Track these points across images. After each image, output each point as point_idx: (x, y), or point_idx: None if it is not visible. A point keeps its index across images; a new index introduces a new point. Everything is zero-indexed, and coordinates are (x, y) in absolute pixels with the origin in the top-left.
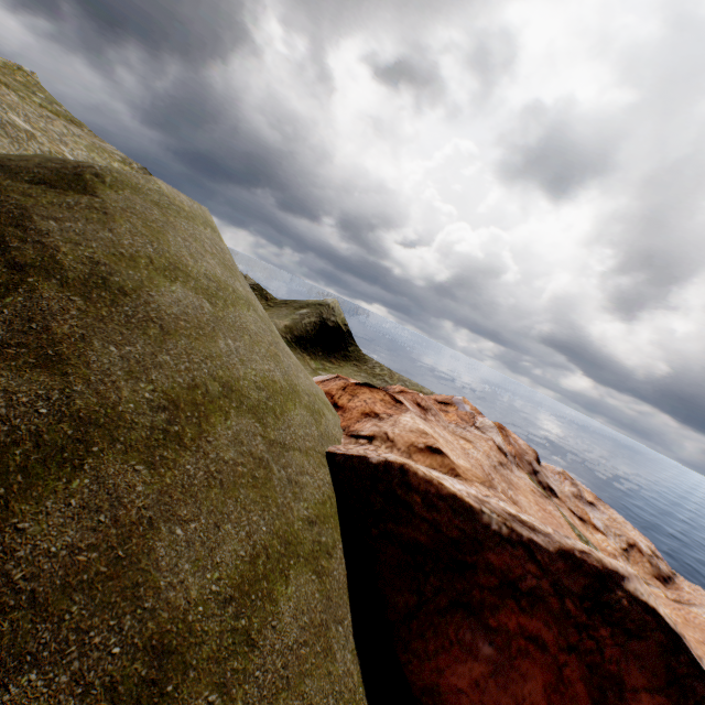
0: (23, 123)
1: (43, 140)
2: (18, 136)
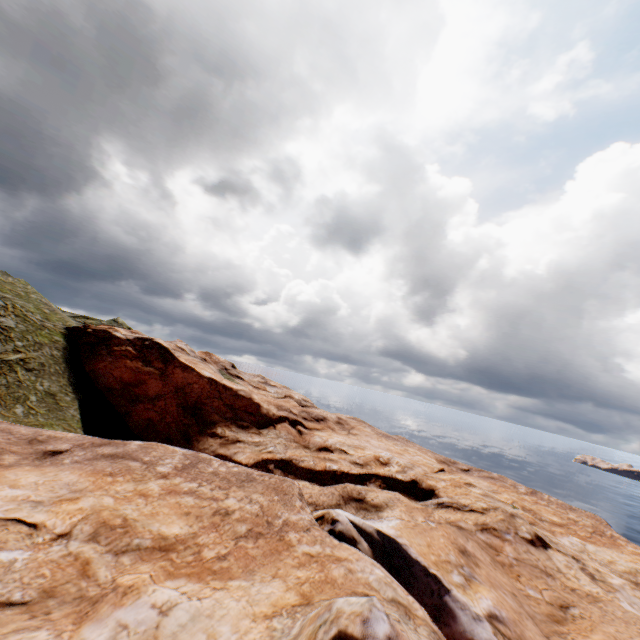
0: None
1: None
2: None
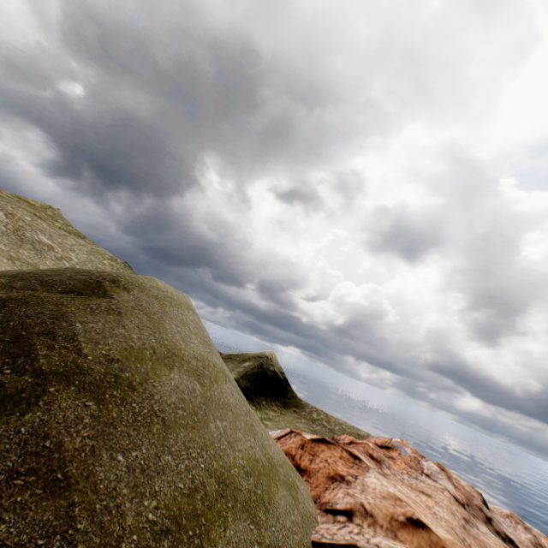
0: (47, 240)
1: (58, 249)
2: (42, 248)
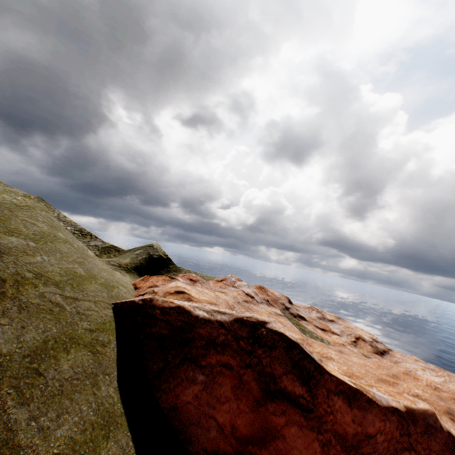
0: None
1: None
2: None
